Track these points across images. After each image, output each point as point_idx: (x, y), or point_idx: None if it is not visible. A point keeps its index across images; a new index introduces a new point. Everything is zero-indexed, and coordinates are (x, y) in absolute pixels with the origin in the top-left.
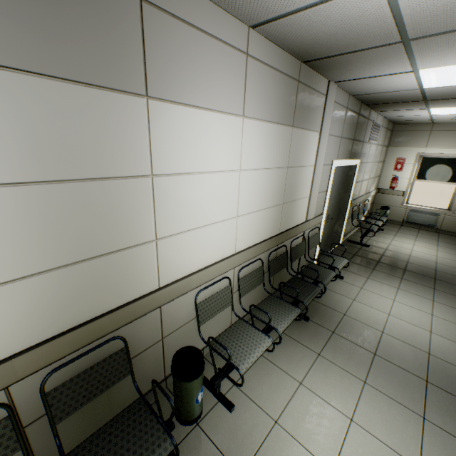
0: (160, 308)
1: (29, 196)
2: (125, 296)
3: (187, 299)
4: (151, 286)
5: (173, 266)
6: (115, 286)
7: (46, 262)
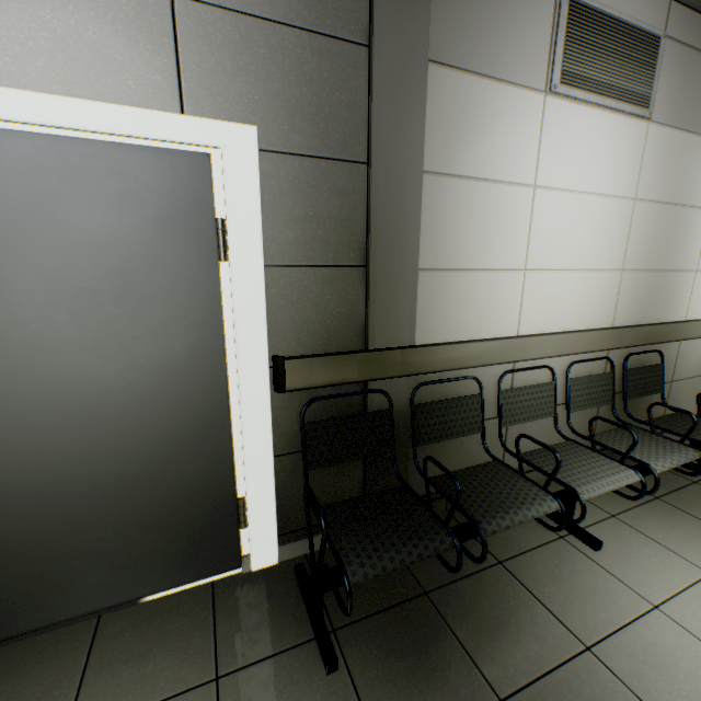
0: (678, 345)
1: (657, 212)
2: (666, 316)
3: (694, 349)
4: (680, 316)
5: (696, 304)
6: (665, 303)
7: (647, 264)
